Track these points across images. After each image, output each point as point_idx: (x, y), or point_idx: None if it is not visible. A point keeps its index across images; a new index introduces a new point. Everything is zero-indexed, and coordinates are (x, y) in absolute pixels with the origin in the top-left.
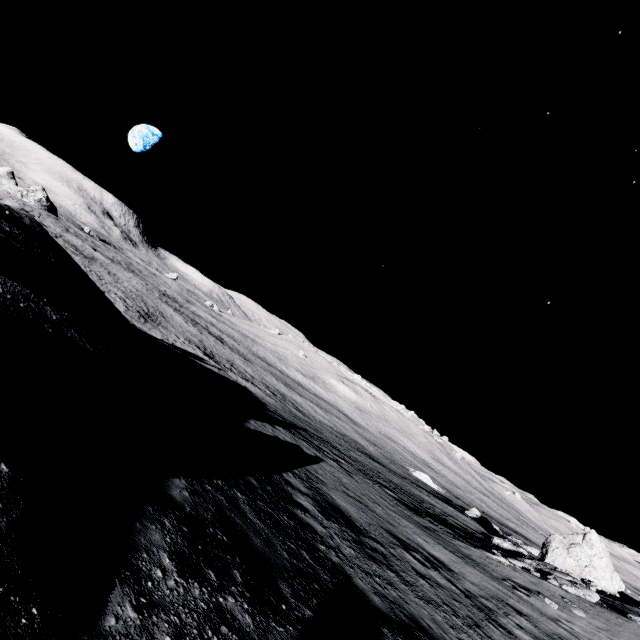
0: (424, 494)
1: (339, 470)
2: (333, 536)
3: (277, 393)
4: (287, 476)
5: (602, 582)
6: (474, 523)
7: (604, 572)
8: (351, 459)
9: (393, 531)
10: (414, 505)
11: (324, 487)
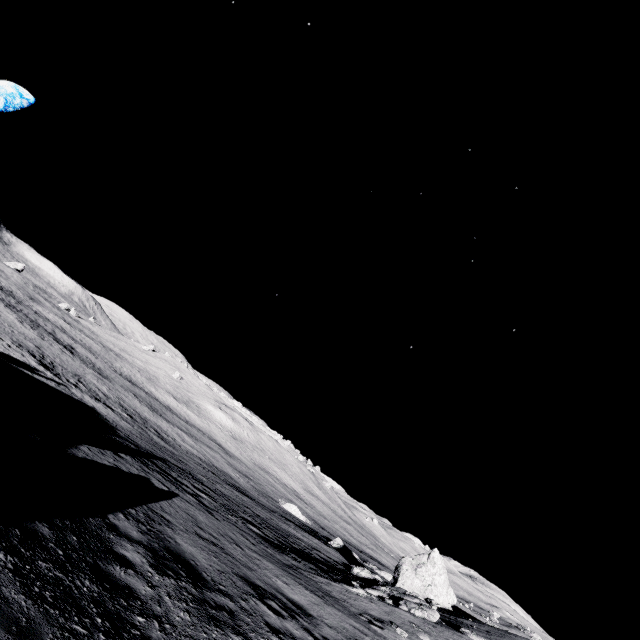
0: (291, 527)
1: (197, 506)
2: (163, 598)
3: (137, 417)
4: (115, 518)
5: (440, 598)
6: (337, 554)
7: (442, 588)
8: (216, 493)
9: (250, 577)
10: (279, 541)
11: (169, 529)
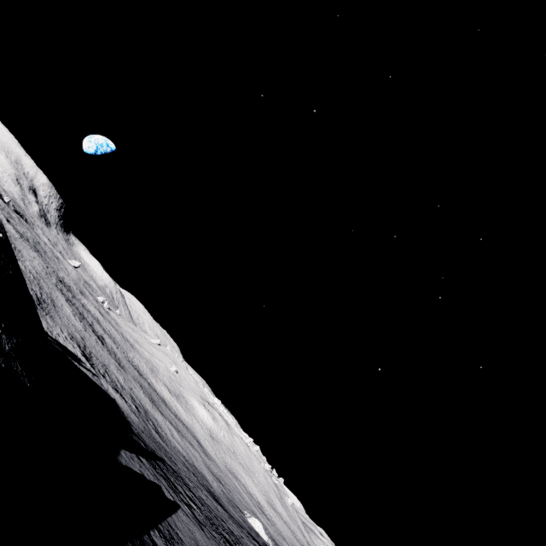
0: None
1: (193, 520)
2: None
3: (141, 409)
4: (154, 535)
5: None
6: None
7: None
8: (200, 502)
9: None
10: None
11: None
